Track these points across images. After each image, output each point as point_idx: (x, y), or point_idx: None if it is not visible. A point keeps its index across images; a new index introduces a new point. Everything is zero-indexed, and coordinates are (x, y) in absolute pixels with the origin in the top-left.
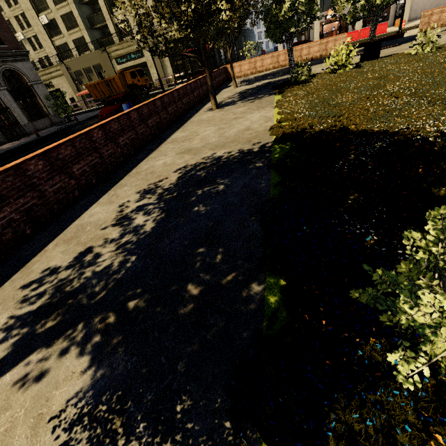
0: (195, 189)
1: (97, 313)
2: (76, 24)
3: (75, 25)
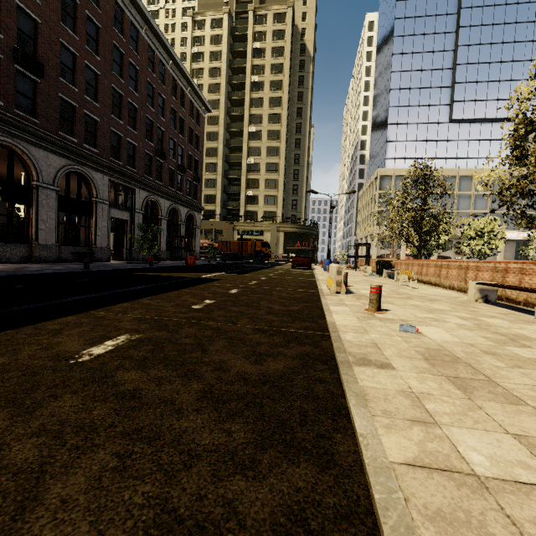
0: None
1: None
2: (214, 201)
3: (212, 202)
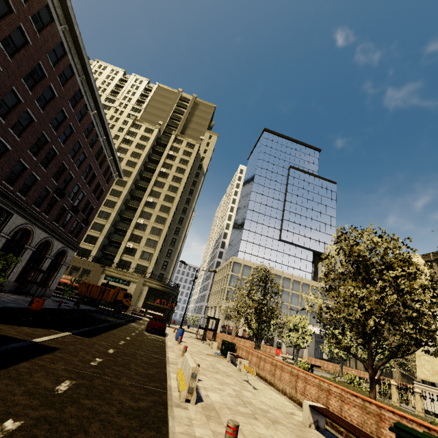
0: None
1: None
2: (94, 243)
3: (92, 243)
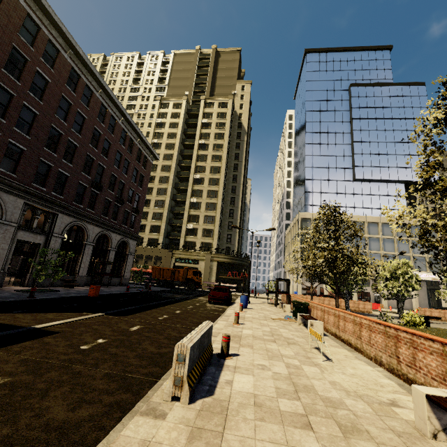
0: None
1: None
2: (158, 231)
3: (157, 232)
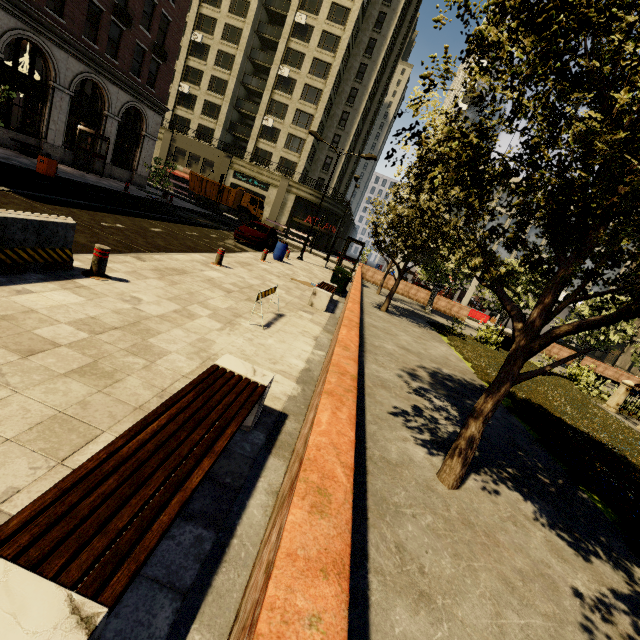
0: (460, 397)
1: (490, 466)
2: (216, 116)
3: (214, 116)
